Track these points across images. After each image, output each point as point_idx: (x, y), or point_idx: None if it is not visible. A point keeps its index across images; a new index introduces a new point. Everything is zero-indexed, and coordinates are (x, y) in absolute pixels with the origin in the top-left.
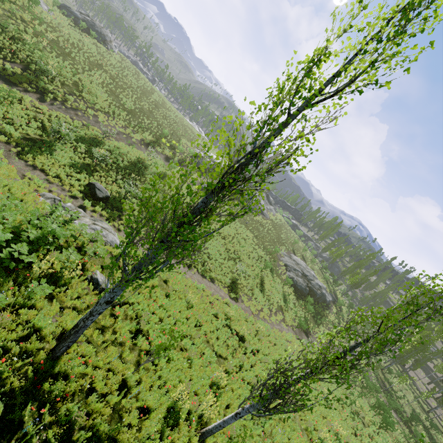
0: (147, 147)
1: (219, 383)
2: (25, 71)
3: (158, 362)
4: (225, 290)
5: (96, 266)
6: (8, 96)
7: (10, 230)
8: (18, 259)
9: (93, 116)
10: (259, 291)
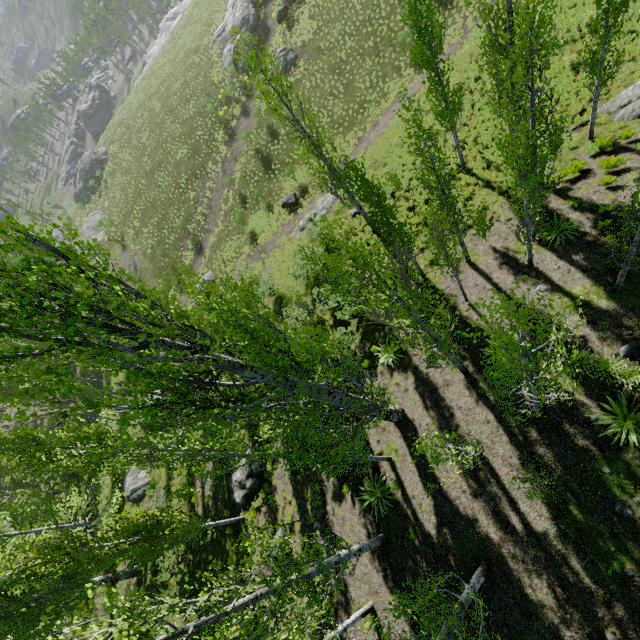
0: (234, 140)
1: (461, 140)
2: (187, 237)
3: (414, 187)
4: (415, 80)
5: (347, 212)
6: (216, 249)
7: (318, 246)
8: (333, 247)
9: (212, 192)
10: (443, 10)
